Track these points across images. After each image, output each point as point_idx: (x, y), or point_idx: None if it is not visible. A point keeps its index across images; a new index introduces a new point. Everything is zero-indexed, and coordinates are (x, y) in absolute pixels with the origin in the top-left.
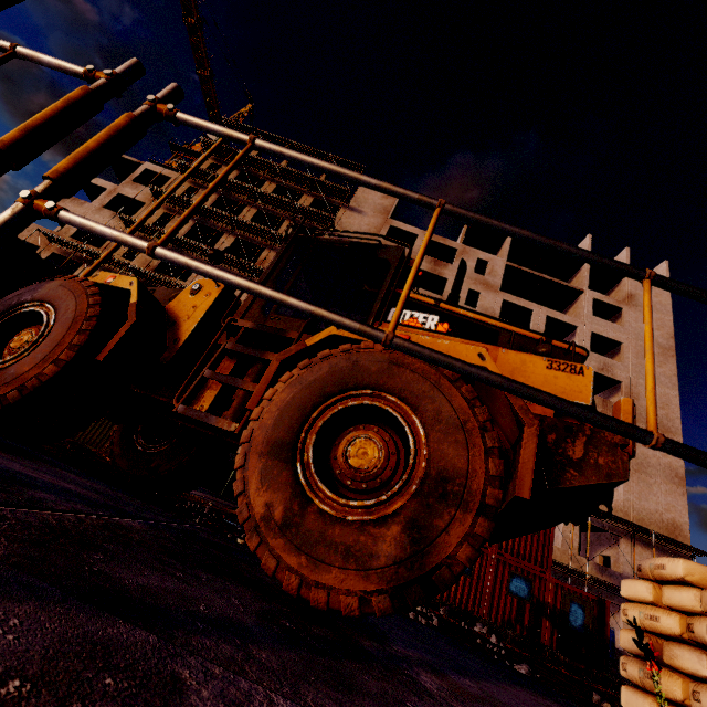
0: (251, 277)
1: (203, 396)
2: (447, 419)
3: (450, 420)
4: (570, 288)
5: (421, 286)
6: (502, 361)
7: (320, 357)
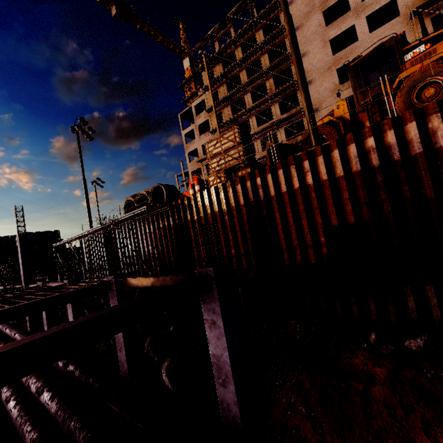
0: (273, 101)
1: (365, 125)
2: None
3: None
4: None
5: None
6: None
7: (402, 87)
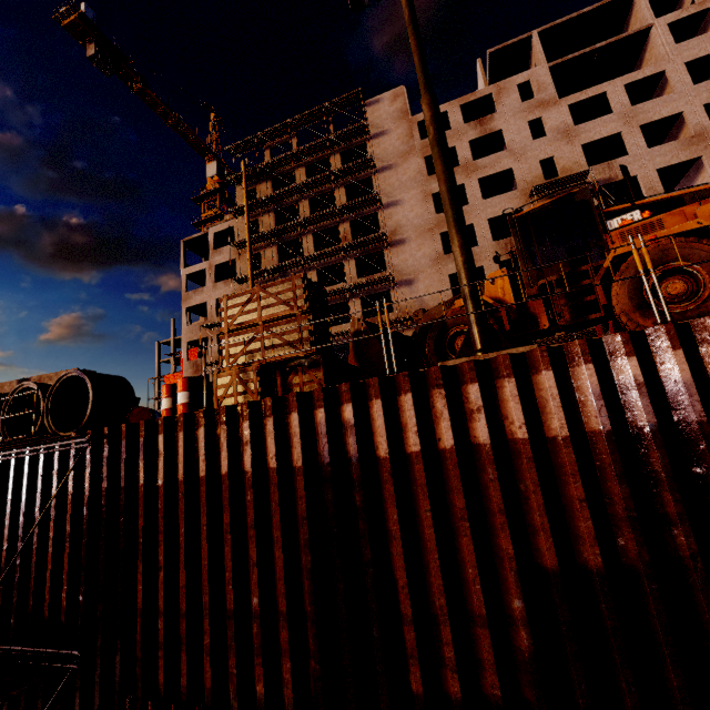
0: (347, 255)
1: (540, 321)
2: (706, 257)
3: (707, 256)
4: (634, 35)
5: (478, 154)
6: (700, 214)
7: (624, 268)
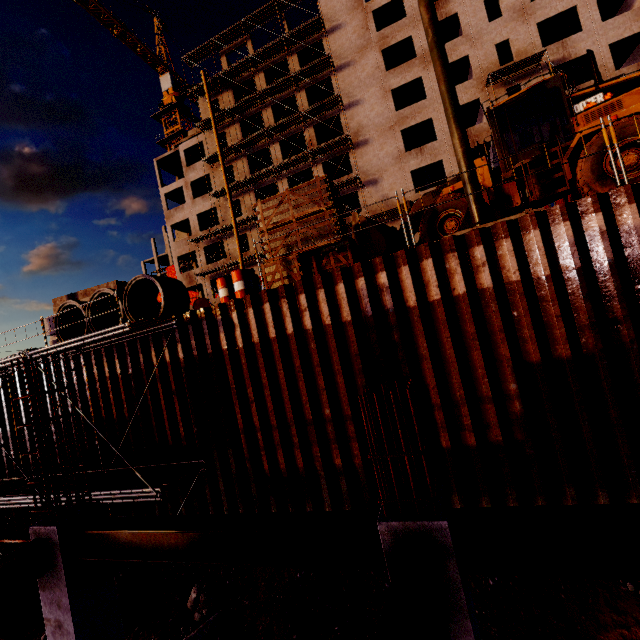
0: (314, 161)
1: (513, 200)
2: None
3: None
4: None
5: None
6: None
7: (589, 146)
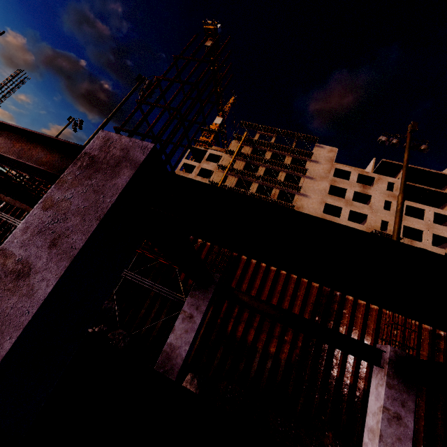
0: None
1: None
2: None
3: None
4: None
5: (354, 198)
6: None
7: None
